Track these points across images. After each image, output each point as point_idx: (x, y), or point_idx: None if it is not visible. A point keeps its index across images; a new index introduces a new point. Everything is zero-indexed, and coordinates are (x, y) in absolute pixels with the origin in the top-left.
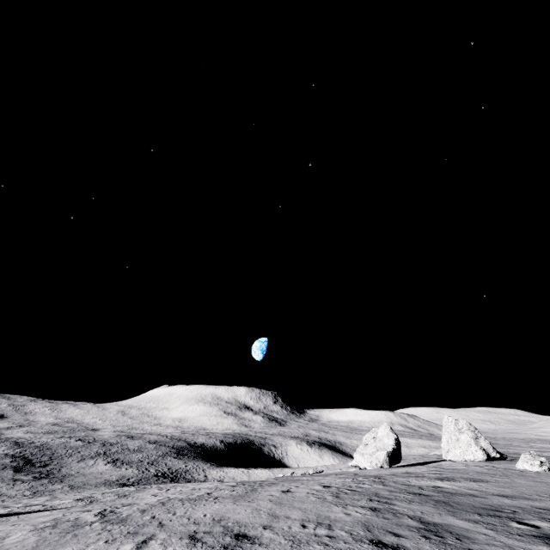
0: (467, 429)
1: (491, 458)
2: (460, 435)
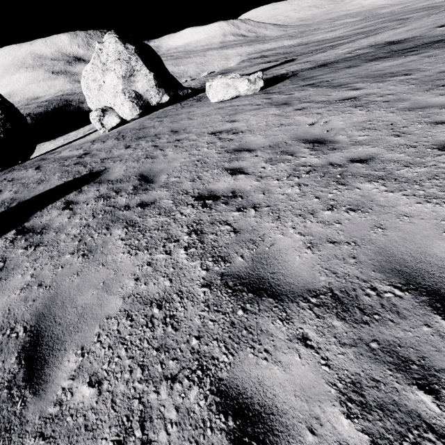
0: (114, 60)
1: (155, 107)
2: (103, 77)
